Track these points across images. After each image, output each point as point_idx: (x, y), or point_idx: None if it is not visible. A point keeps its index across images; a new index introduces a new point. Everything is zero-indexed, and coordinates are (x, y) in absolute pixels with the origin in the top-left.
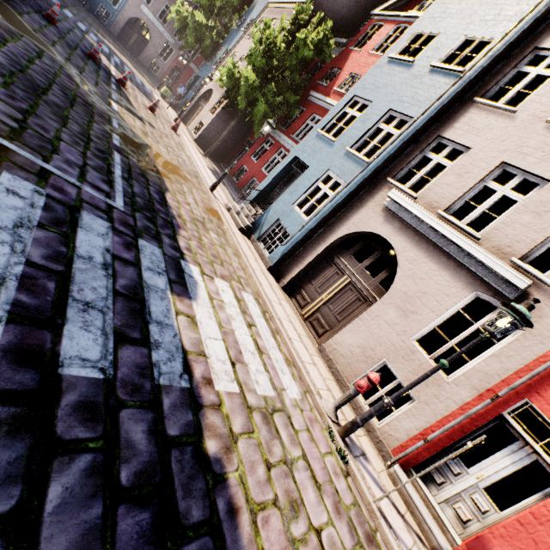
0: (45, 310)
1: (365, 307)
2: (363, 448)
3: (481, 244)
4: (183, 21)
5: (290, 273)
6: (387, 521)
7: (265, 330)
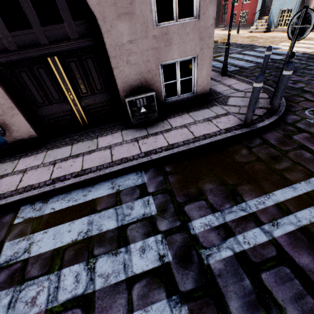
0: None
1: None
2: None
3: None
4: None
5: None
6: None
7: (310, 42)
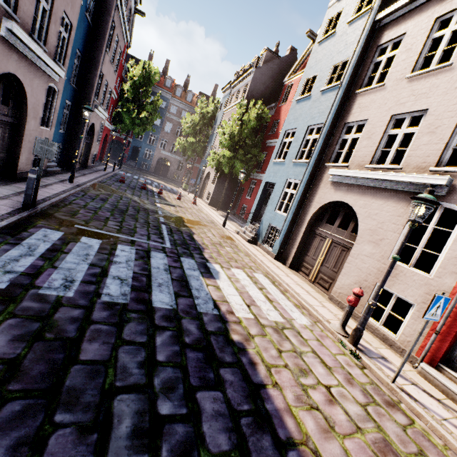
0: (143, 287)
1: (349, 253)
2: (383, 355)
3: (404, 171)
4: (183, 146)
5: (290, 255)
6: (411, 396)
7: (274, 291)
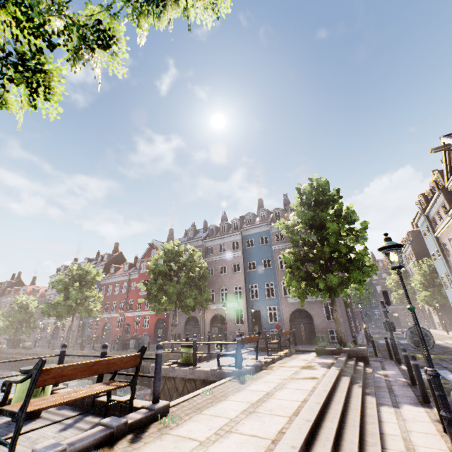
0: None
1: None
2: None
3: None
4: (398, 298)
5: None
6: None
7: None
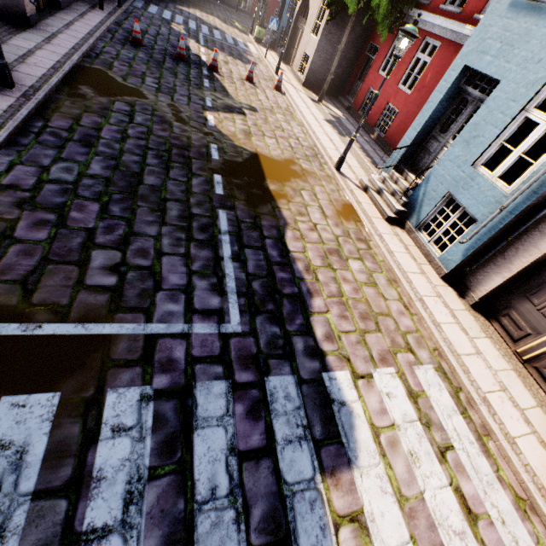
0: None
1: None
2: None
3: None
4: None
5: (484, 284)
6: None
7: (466, 444)
